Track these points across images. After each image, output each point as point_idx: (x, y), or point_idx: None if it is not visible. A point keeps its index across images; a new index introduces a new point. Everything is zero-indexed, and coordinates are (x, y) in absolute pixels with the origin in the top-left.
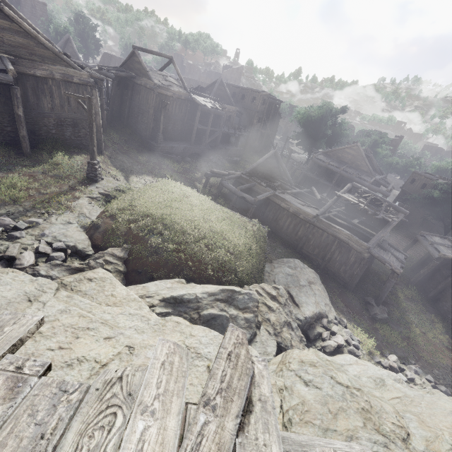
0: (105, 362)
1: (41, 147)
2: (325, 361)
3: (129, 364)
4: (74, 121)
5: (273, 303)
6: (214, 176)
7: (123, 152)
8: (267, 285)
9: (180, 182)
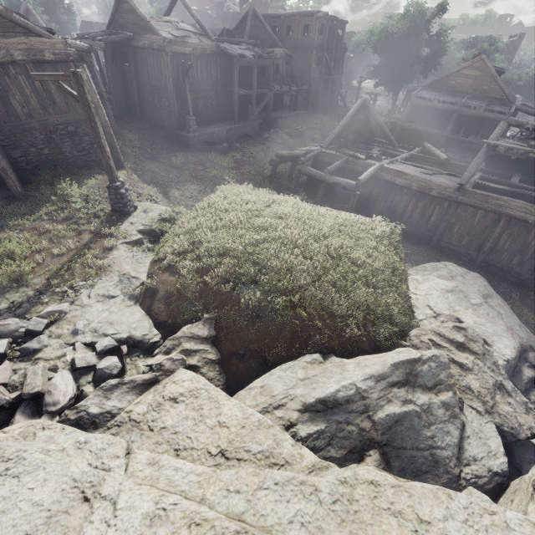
0: None
1: (37, 180)
2: None
3: None
4: (68, 126)
5: (464, 356)
6: (282, 162)
7: (150, 157)
8: (443, 327)
9: (237, 182)
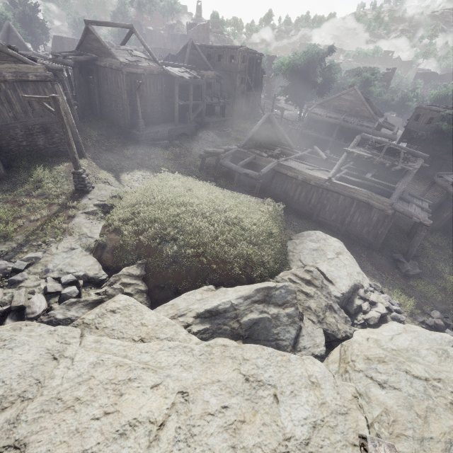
0: (161, 421)
1: (16, 165)
2: (392, 352)
3: (189, 416)
4: (43, 126)
5: (309, 288)
6: (209, 156)
7: (106, 149)
8: (298, 270)
9: (174, 170)
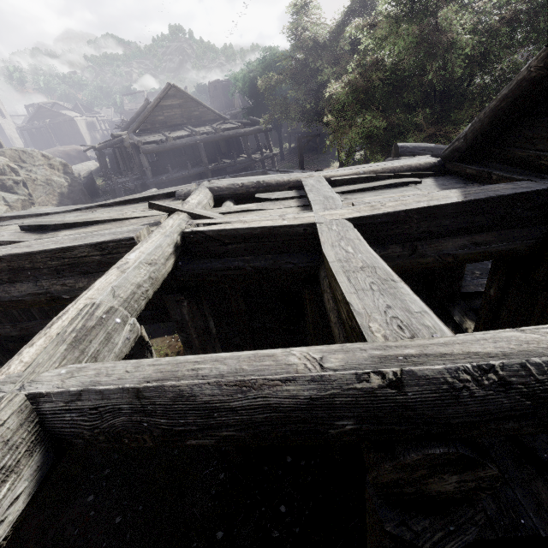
0: None
1: None
2: None
3: None
4: (73, 136)
5: None
6: None
7: None
8: None
9: None
